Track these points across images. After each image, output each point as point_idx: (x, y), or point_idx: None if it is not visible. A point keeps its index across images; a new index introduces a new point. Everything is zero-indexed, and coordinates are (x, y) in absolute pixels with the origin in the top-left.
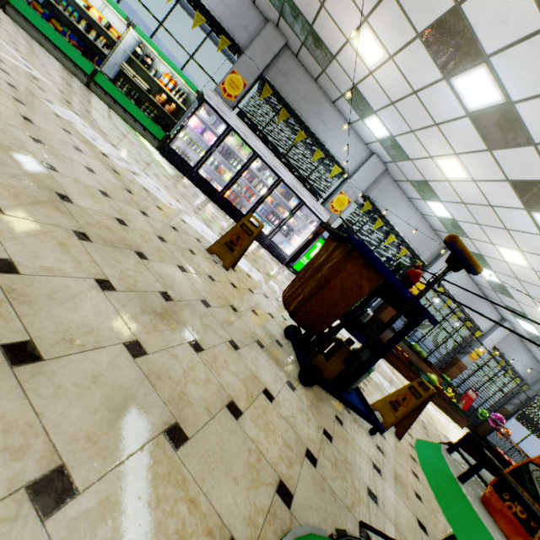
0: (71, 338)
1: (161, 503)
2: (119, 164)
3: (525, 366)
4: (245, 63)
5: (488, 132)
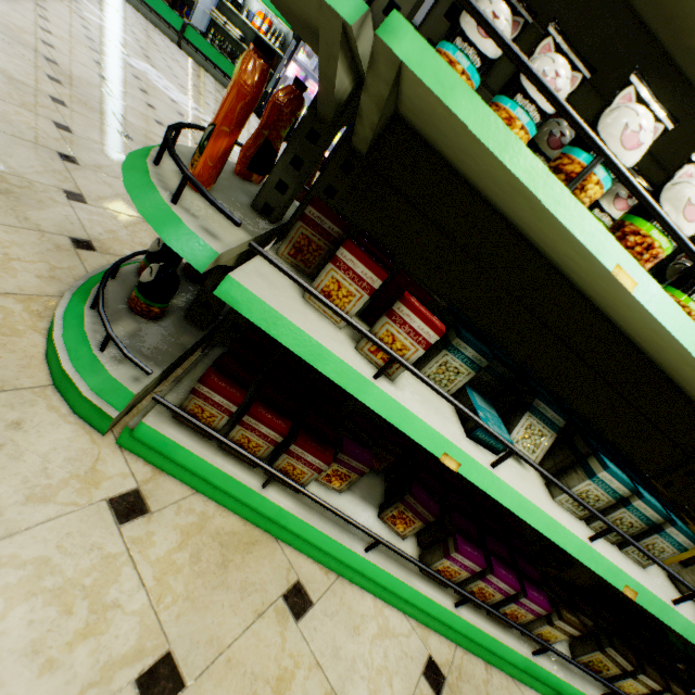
0: (100, 168)
1: (135, 233)
2: (188, 111)
3: None
4: None
5: None
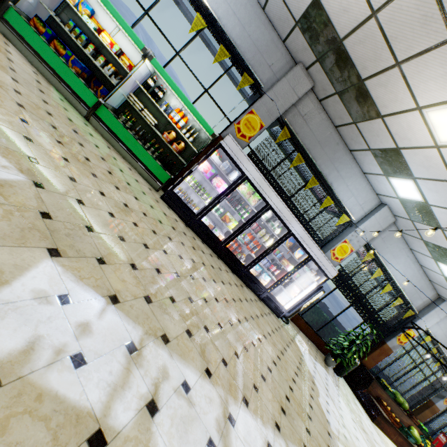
0: None
1: None
2: (127, 428)
3: None
4: (265, 104)
5: None
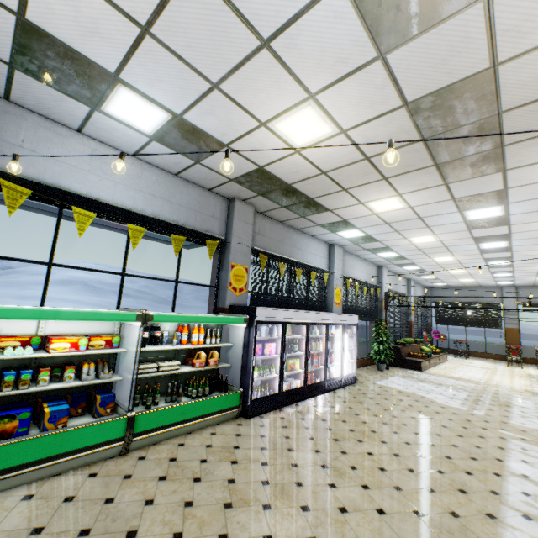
0: None
1: None
2: None
3: (421, 293)
4: (236, 250)
5: (476, 225)
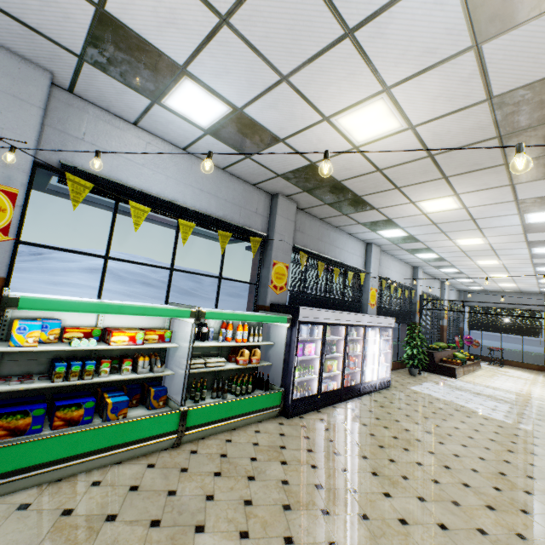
0: None
1: None
2: None
3: (454, 296)
4: (278, 248)
5: (535, 228)
